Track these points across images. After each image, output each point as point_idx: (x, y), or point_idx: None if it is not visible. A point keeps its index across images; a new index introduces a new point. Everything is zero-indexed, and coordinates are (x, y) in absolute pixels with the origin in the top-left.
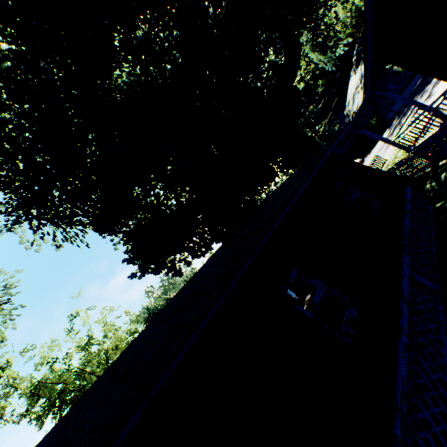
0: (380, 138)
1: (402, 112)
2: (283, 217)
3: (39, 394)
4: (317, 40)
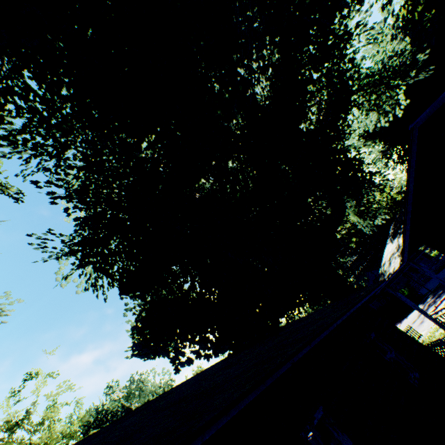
0: (416, 307)
1: (437, 293)
2: (321, 339)
3: None
4: (359, 208)
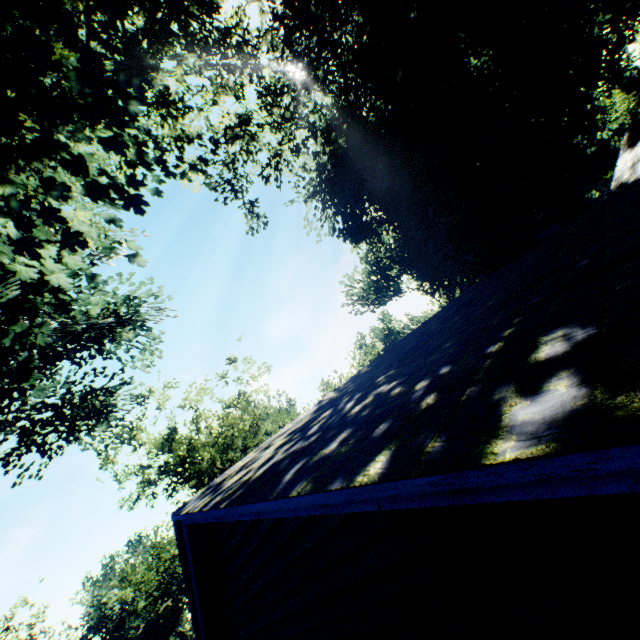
0: None
1: None
2: None
3: (172, 444)
4: None
